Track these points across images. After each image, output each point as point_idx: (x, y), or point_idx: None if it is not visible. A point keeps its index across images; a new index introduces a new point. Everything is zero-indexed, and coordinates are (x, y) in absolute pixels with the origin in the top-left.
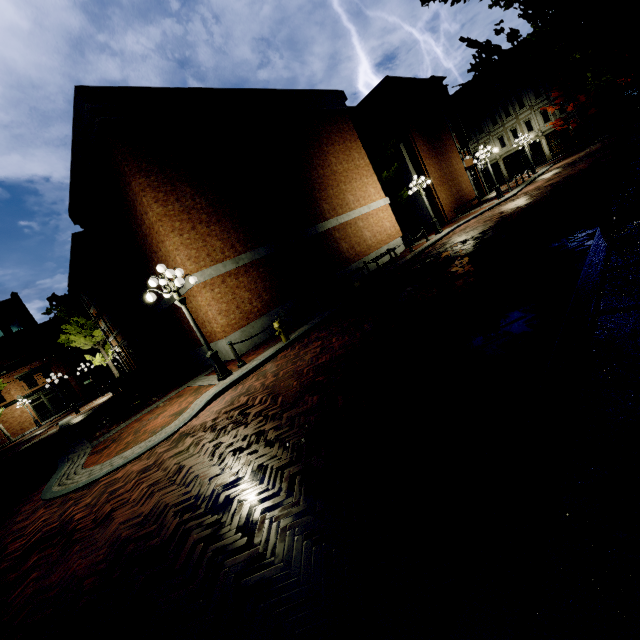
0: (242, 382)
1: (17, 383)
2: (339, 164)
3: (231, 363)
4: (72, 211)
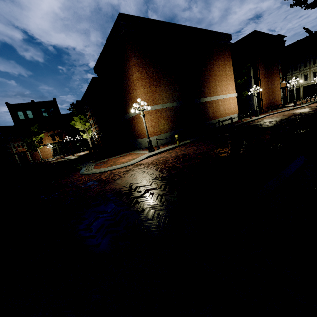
0: (160, 154)
1: (48, 137)
2: (218, 71)
3: None
4: (96, 67)
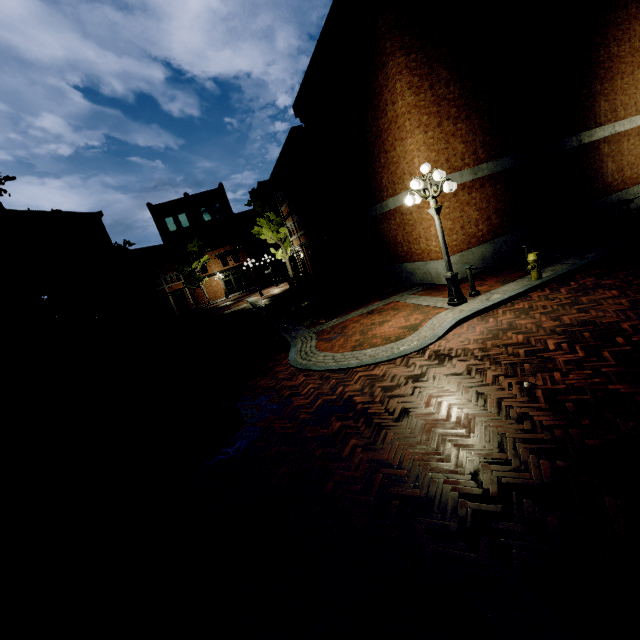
0: (488, 314)
1: (216, 260)
2: None
3: (446, 288)
4: (298, 102)
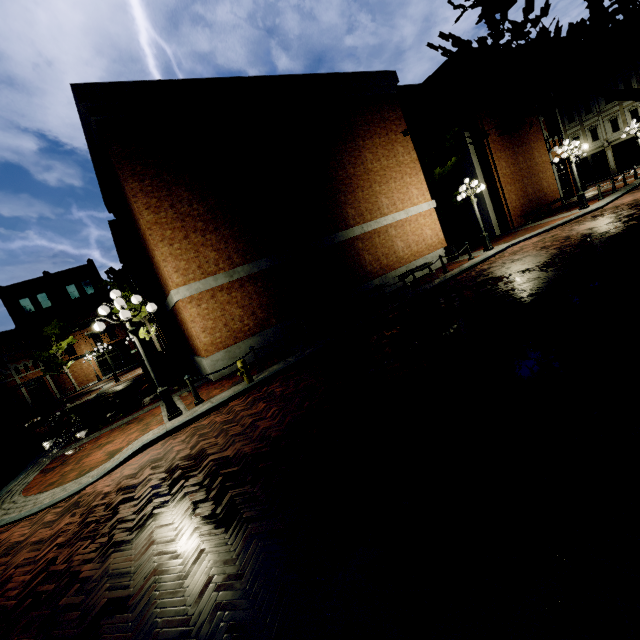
0: (178, 433)
1: (87, 340)
2: (376, 161)
3: (204, 388)
4: (104, 201)
